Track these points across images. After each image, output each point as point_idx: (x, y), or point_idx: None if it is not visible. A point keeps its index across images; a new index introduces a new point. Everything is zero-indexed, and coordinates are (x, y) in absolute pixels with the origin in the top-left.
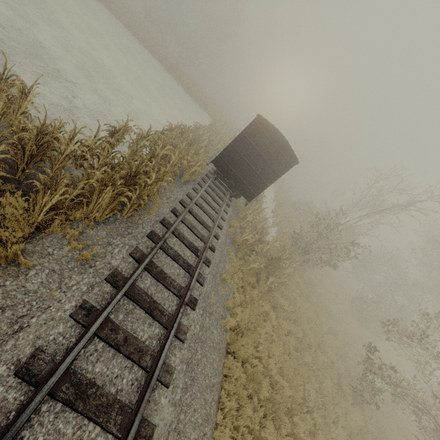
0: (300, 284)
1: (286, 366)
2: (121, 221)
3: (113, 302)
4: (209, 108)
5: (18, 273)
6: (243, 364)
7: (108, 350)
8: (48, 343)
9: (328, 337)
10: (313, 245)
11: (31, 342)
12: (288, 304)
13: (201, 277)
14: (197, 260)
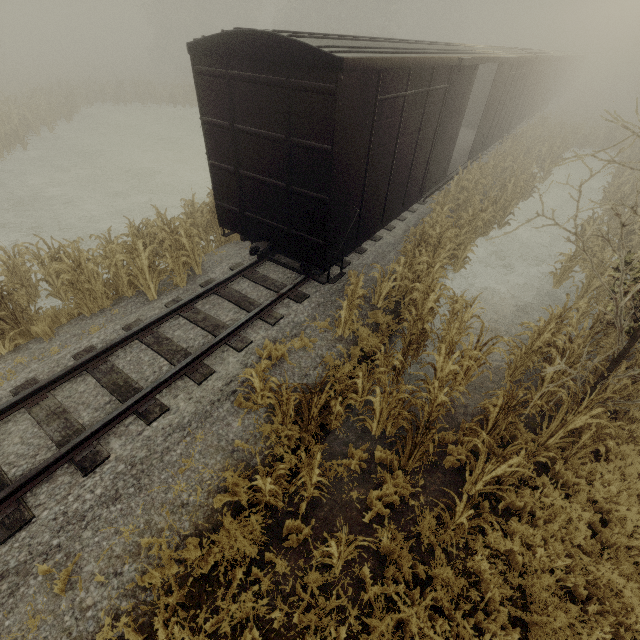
0: None
1: None
2: None
3: None
4: None
5: None
6: None
7: None
8: None
9: None
10: None
11: None
12: None
13: None
14: None
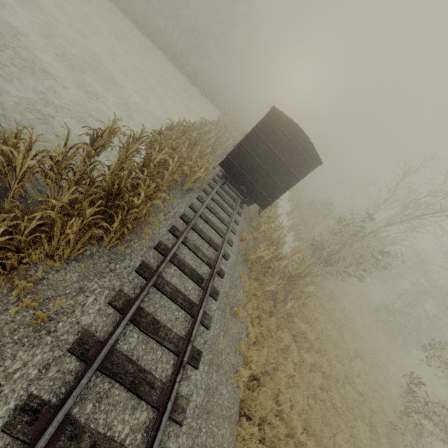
0: (321, 299)
1: (312, 417)
2: (101, 253)
3: (74, 393)
4: (216, 101)
5: None
6: (260, 422)
7: None
8: None
9: (356, 364)
10: (336, 256)
11: None
12: (310, 330)
13: (207, 317)
14: (202, 294)
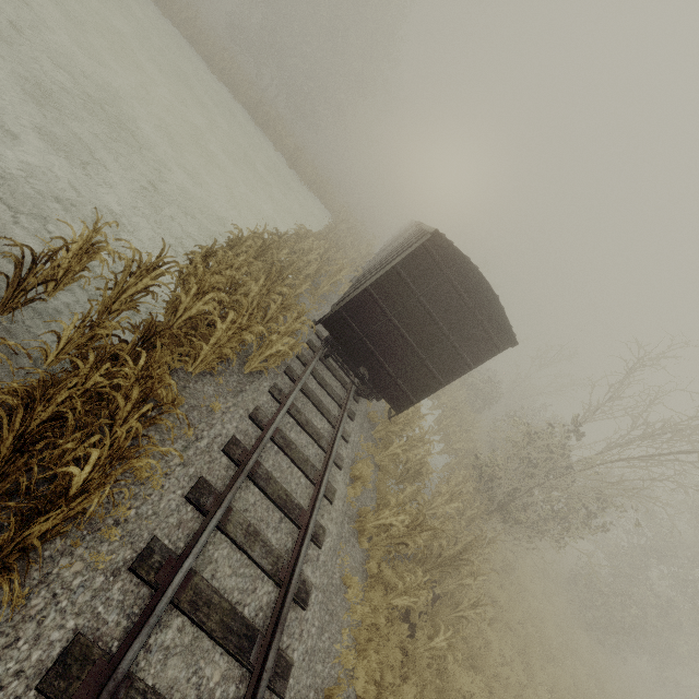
0: (490, 584)
1: None
2: None
3: None
4: (327, 198)
5: None
6: None
7: None
8: None
9: None
10: (521, 501)
11: None
12: (480, 688)
13: None
14: (244, 695)
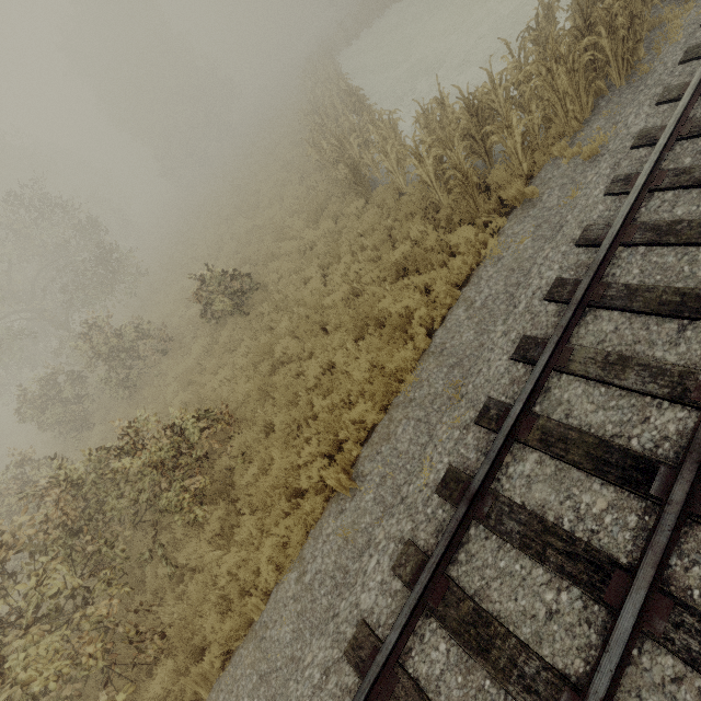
0: None
1: None
2: (618, 93)
3: (654, 152)
4: None
5: (533, 205)
6: None
7: (687, 194)
8: (594, 221)
9: None
10: None
11: (576, 227)
12: None
13: None
14: None
